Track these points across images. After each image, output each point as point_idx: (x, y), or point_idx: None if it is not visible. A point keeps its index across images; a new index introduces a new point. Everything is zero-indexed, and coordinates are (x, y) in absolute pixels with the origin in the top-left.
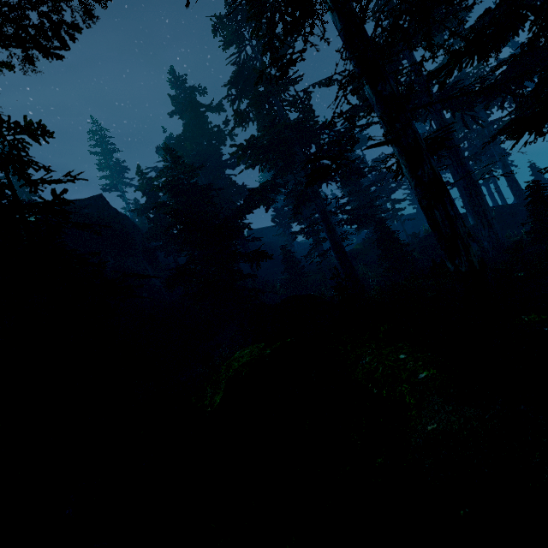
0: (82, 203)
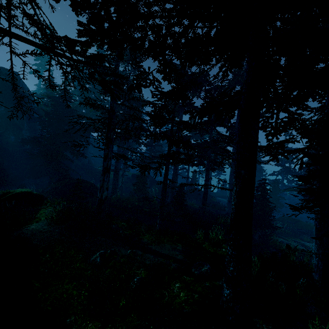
0: (5, 71)
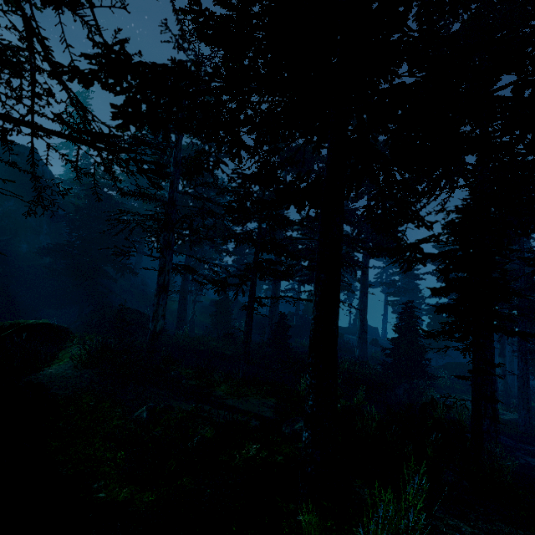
0: (17, 149)
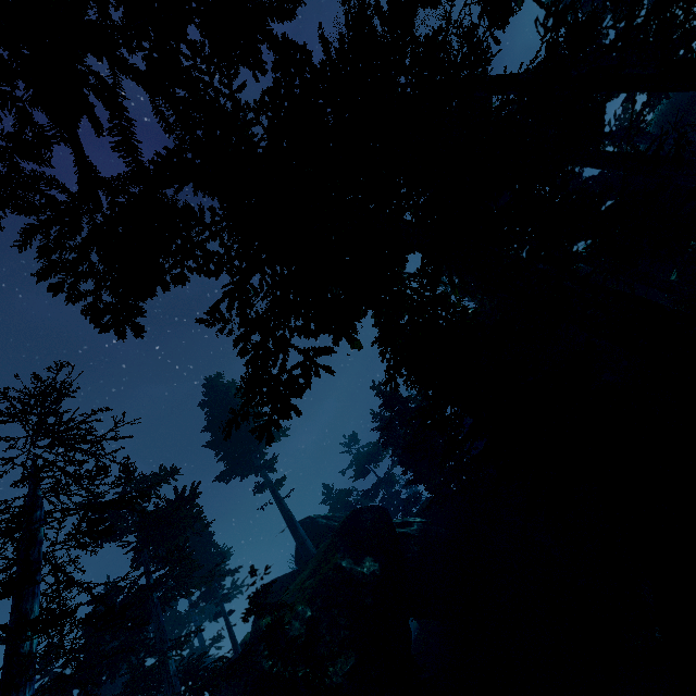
0: None
